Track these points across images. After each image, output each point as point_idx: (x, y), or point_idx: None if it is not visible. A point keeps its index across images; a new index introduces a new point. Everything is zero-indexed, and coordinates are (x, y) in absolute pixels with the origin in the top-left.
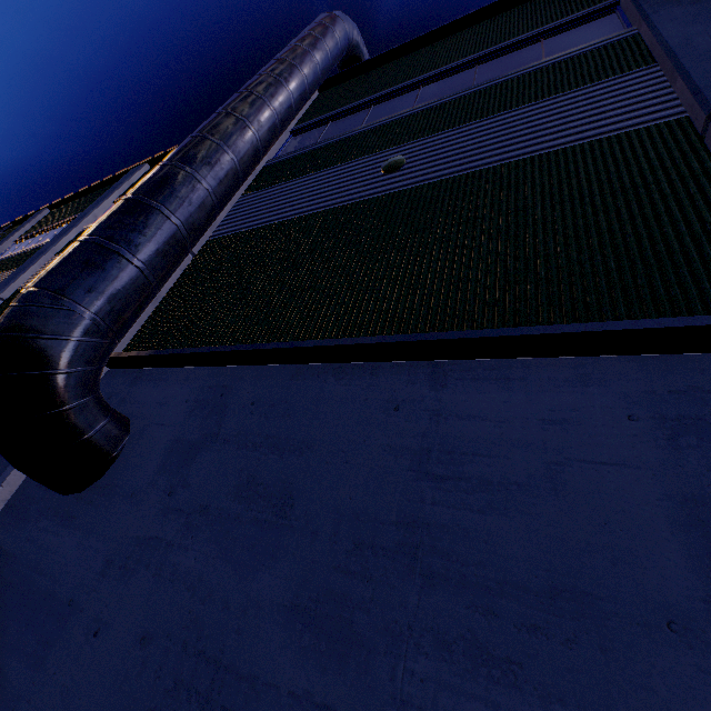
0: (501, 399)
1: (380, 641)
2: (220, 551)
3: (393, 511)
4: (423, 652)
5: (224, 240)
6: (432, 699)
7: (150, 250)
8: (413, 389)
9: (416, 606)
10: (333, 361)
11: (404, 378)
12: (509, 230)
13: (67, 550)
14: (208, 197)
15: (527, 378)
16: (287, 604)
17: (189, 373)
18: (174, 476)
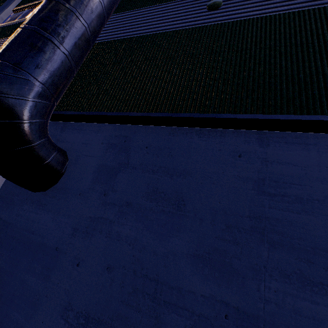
0: (304, 155)
1: (249, 273)
2: (144, 226)
3: (246, 210)
4: (274, 279)
5: (103, 44)
6: (282, 299)
7: (71, 42)
8: (249, 146)
9: (266, 257)
10: (195, 126)
11: (242, 139)
12: (298, 56)
13: (46, 222)
14: (101, 9)
15: (318, 144)
16: (191, 254)
17: (99, 127)
18: (105, 185)
